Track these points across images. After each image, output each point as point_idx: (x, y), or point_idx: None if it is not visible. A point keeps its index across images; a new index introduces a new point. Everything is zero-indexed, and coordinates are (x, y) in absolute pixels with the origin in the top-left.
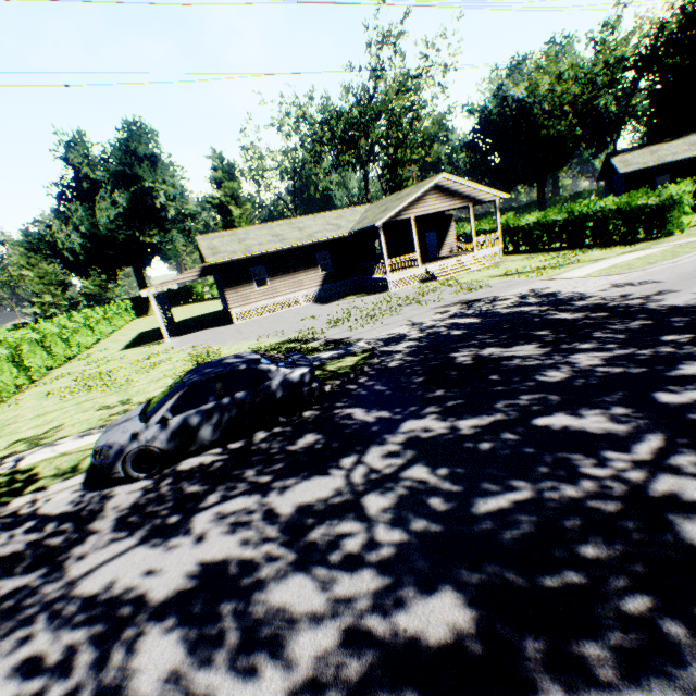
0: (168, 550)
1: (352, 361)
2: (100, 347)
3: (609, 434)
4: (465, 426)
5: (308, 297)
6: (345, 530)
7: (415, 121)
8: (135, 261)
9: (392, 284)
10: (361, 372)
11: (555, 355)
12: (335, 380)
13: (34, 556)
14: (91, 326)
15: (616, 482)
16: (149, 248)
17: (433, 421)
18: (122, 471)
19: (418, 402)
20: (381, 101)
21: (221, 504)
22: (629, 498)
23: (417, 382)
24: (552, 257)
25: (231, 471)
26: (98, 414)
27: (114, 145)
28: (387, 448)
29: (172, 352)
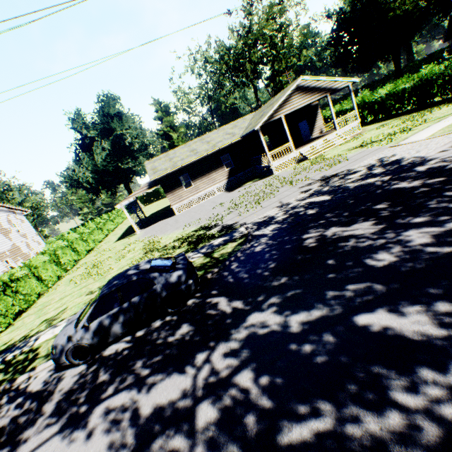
0: (68, 444)
1: (231, 247)
2: (107, 240)
3: (428, 342)
4: (294, 323)
5: (223, 186)
6: (175, 446)
7: (284, 37)
8: (122, 181)
9: (277, 167)
10: (235, 258)
11: (388, 232)
12: (215, 267)
13: (9, 432)
14: (101, 228)
15: (426, 420)
16: (128, 171)
17: (271, 314)
18: (67, 361)
19: (265, 292)
20: (254, 32)
21: (112, 397)
22: (439, 451)
23: (269, 268)
24: (403, 121)
25: (129, 361)
26: (85, 299)
27: (97, 112)
28: (230, 345)
29: (137, 243)
